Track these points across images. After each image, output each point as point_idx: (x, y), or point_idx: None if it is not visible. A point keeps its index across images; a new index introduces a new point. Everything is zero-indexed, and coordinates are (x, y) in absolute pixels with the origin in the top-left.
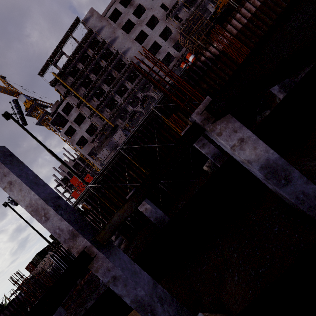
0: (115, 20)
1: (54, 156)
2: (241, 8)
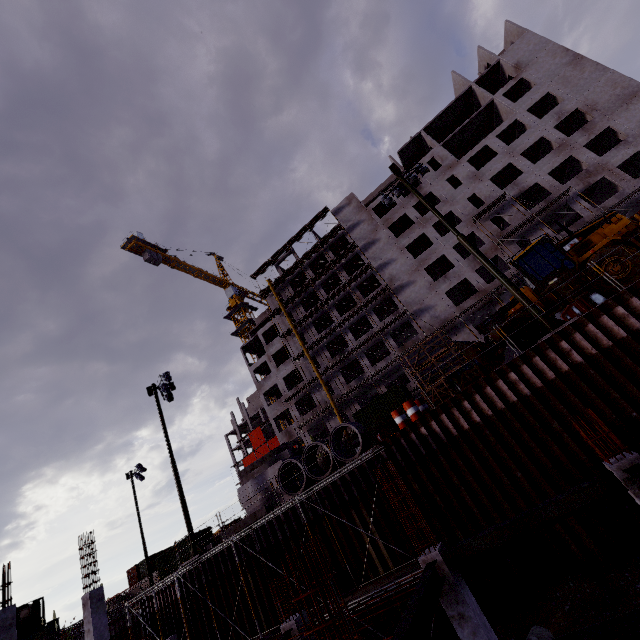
0: (386, 210)
1: (174, 474)
2: (522, 363)
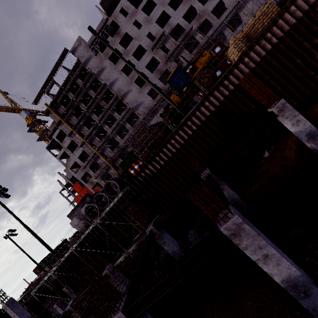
0: (104, 46)
1: (30, 232)
2: (175, 135)
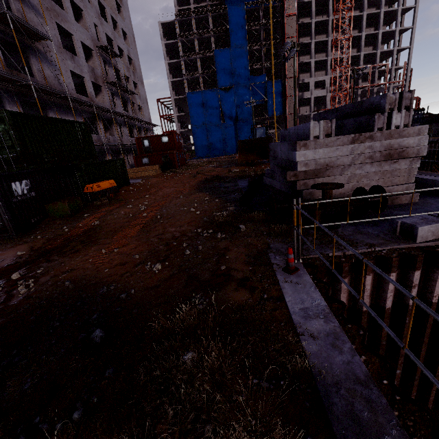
0: None
1: None
2: None
